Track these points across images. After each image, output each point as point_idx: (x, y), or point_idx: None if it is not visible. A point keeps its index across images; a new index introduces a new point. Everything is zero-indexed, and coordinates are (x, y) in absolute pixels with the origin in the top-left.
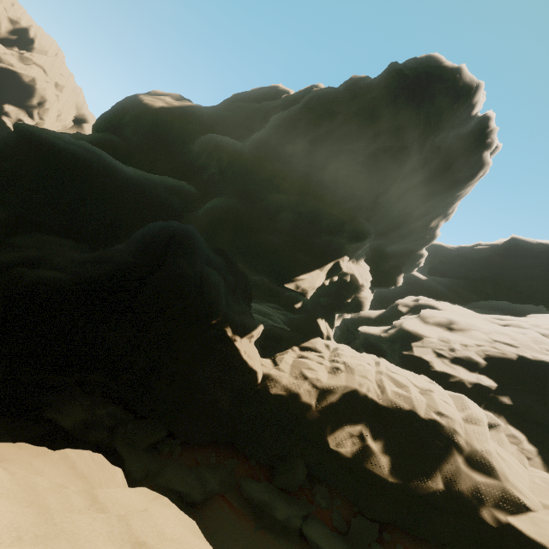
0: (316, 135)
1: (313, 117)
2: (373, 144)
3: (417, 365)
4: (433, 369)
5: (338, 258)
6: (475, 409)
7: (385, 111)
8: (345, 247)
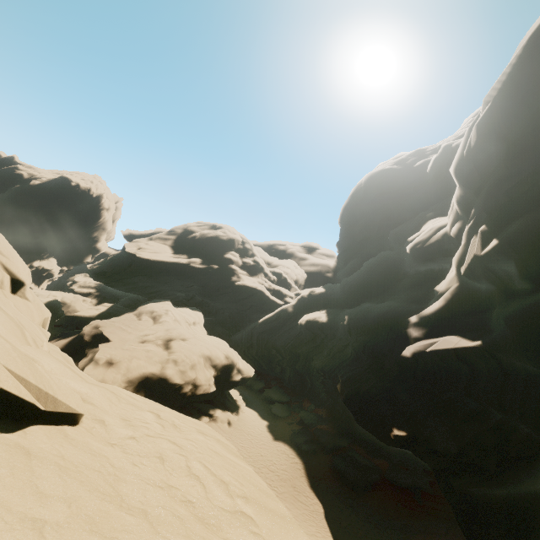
0: (15, 214)
1: (12, 206)
2: (43, 217)
3: (72, 291)
4: (75, 290)
5: (33, 262)
6: (80, 297)
7: (45, 207)
8: (37, 257)
